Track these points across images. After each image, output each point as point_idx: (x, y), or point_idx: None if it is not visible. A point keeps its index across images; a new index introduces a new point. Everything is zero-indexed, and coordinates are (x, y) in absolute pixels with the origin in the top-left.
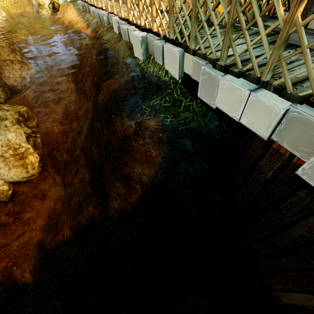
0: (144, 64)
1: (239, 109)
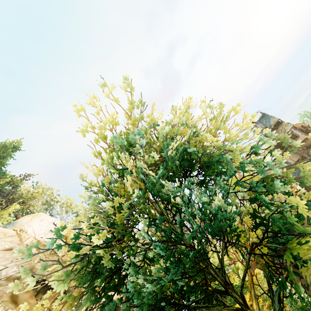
0: None
1: None
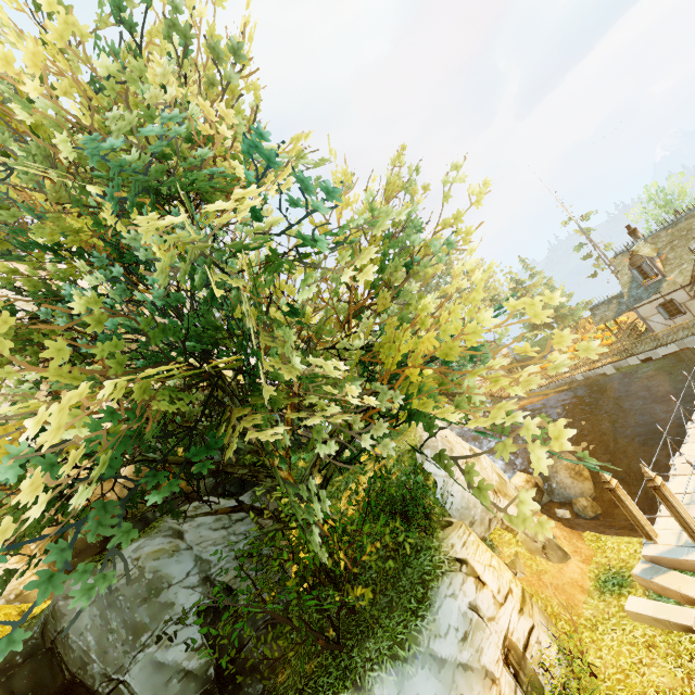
0: (618, 372)
1: (667, 351)
